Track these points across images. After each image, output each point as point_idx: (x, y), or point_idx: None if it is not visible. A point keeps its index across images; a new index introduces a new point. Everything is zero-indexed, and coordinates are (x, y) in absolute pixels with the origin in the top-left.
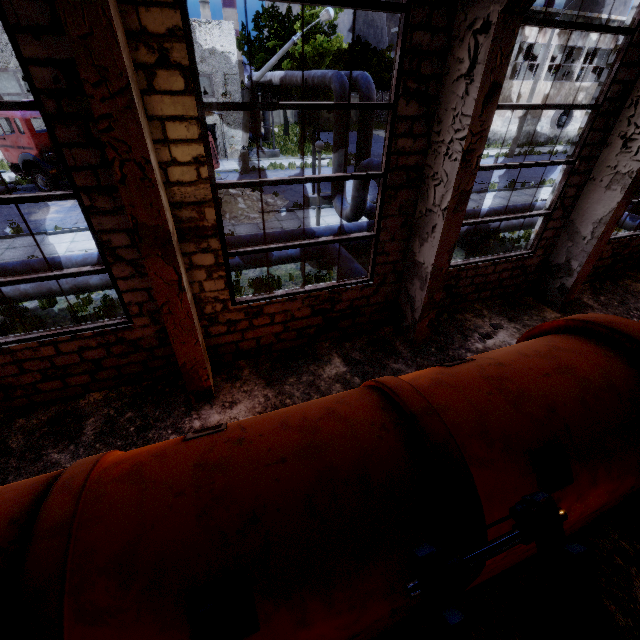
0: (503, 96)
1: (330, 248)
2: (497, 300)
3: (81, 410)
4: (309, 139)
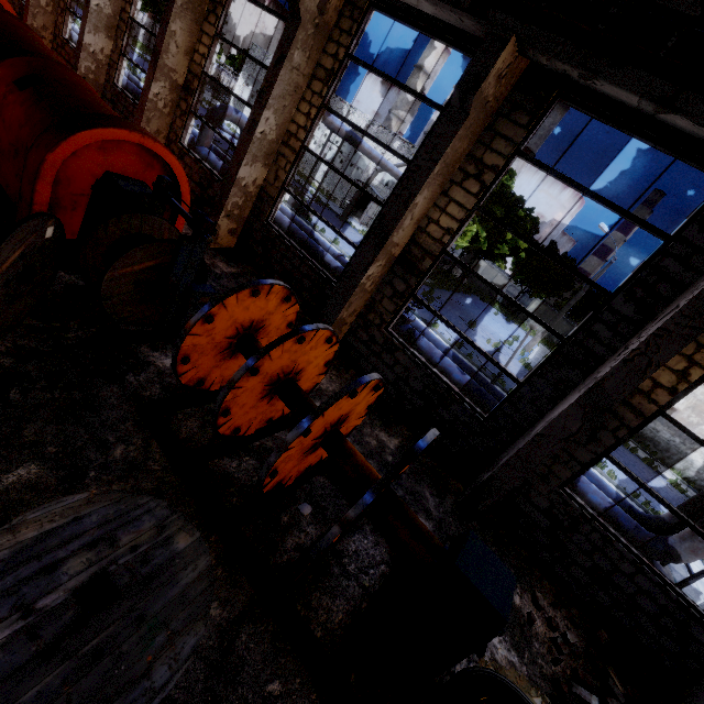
0: None
1: None
2: None
3: None
4: (460, 288)
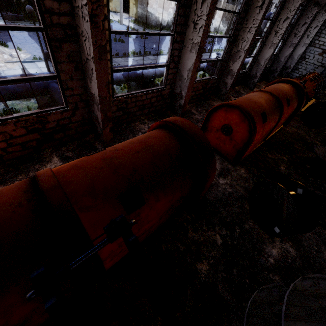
0: None
1: (50, 87)
2: (153, 114)
3: None
4: None
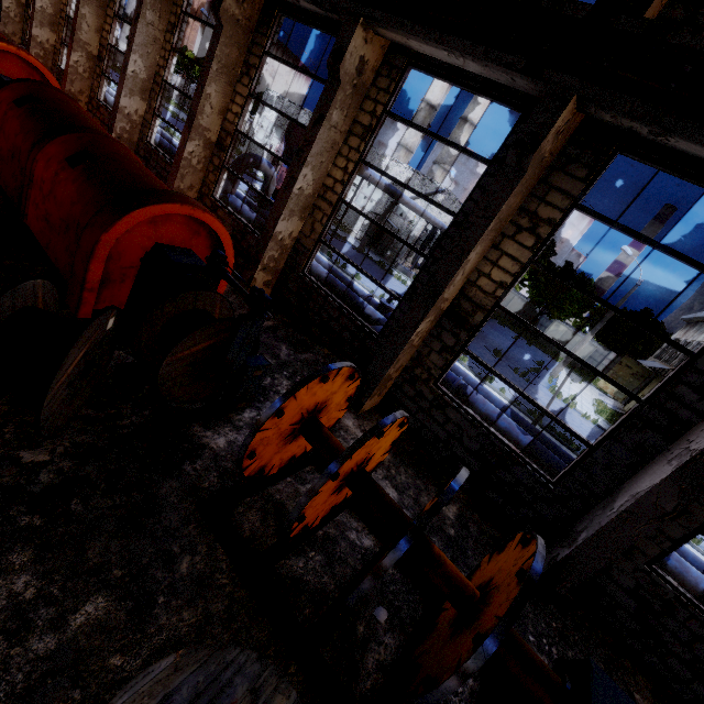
0: None
1: None
2: None
3: None
4: None
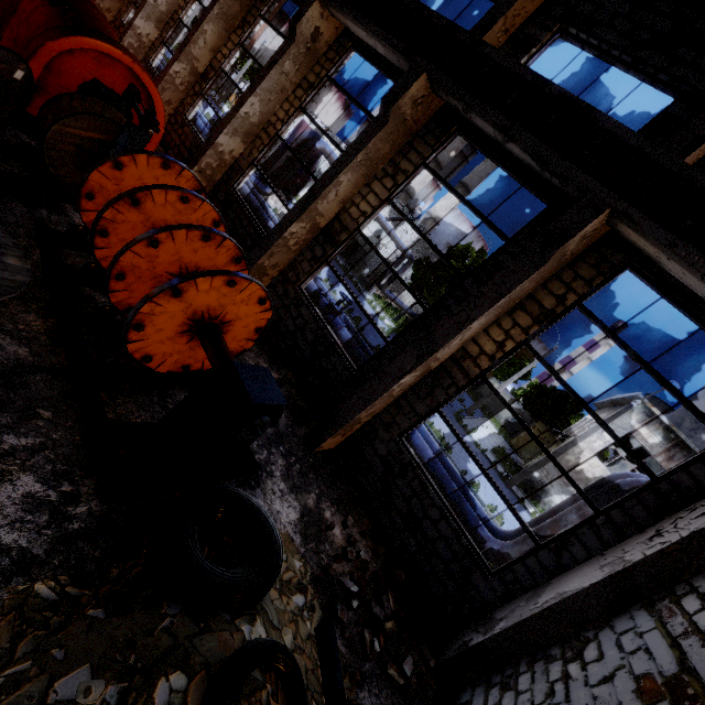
0: (578, 462)
1: None
2: None
3: None
4: None
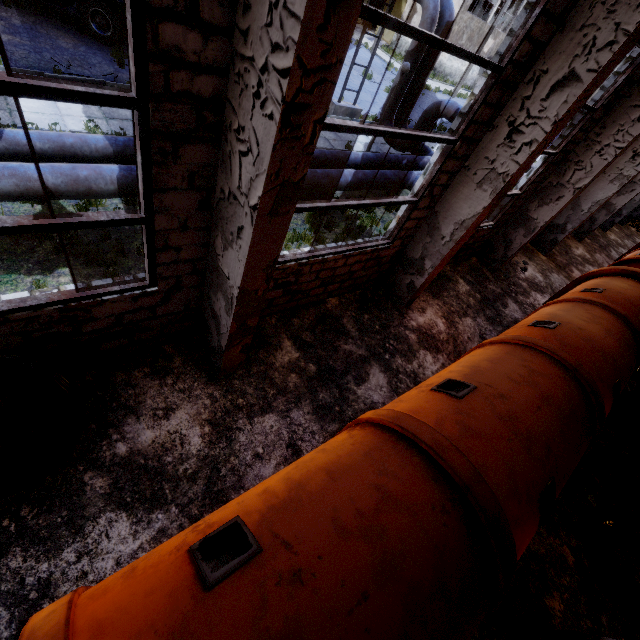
0: (458, 27)
1: None
2: None
3: (332, 312)
4: None
